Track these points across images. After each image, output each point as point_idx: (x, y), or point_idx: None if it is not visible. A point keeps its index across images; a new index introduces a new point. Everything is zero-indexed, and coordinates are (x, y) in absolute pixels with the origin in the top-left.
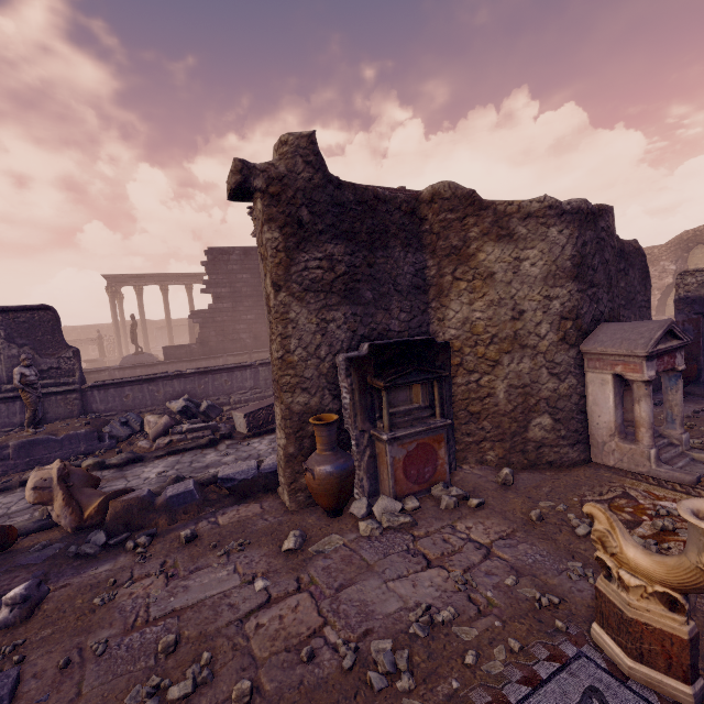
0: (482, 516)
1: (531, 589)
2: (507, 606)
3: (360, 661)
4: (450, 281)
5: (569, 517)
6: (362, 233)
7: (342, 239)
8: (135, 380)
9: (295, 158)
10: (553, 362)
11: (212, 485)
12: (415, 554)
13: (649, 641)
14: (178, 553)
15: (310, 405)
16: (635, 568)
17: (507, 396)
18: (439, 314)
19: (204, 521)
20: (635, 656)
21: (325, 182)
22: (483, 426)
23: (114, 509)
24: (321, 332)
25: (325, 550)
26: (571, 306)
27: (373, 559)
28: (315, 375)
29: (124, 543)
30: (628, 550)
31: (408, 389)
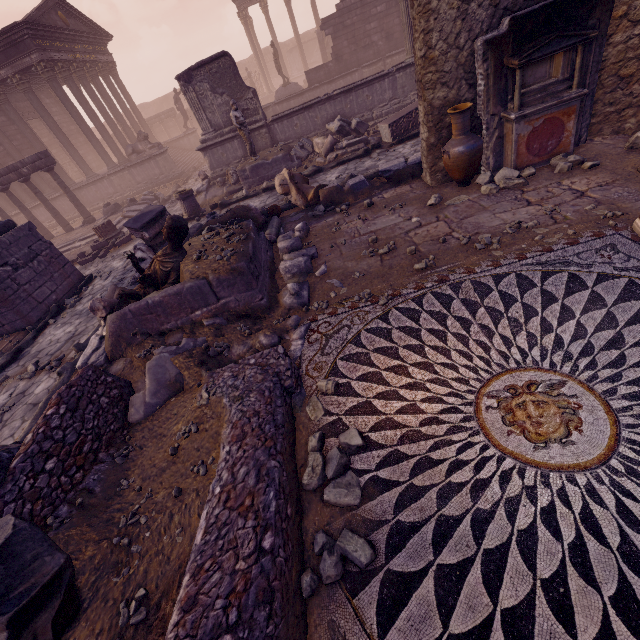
0: (590, 174)
1: (604, 210)
2: (578, 219)
3: (471, 242)
4: None
5: None
6: None
7: None
8: (298, 109)
9: None
10: None
11: (375, 178)
12: (520, 201)
13: None
14: (365, 212)
15: (448, 98)
16: None
17: None
18: None
19: (375, 198)
20: None
21: None
22: (632, 91)
23: (323, 194)
24: (461, 17)
25: (455, 203)
26: None
27: (488, 205)
28: (453, 68)
29: (334, 210)
30: None
31: (548, 64)
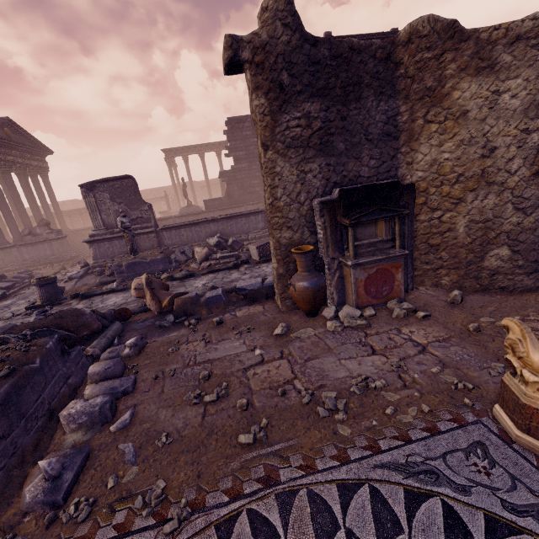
0: (425, 325)
1: (452, 377)
2: (428, 385)
3: (314, 401)
4: (421, 124)
5: (505, 331)
6: (336, 88)
7: (318, 96)
8: (186, 224)
9: (274, 23)
10: (521, 197)
11: (234, 293)
12: (364, 345)
13: (537, 421)
14: (212, 330)
15: (294, 239)
16: (537, 369)
17: (467, 230)
18: (408, 158)
19: (228, 314)
20: (523, 429)
21: (301, 42)
22: (441, 256)
23: (177, 303)
24: (301, 182)
25: (301, 337)
26: None
27: (333, 345)
28: (296, 216)
29: (184, 322)
30: (534, 355)
31: (374, 226)
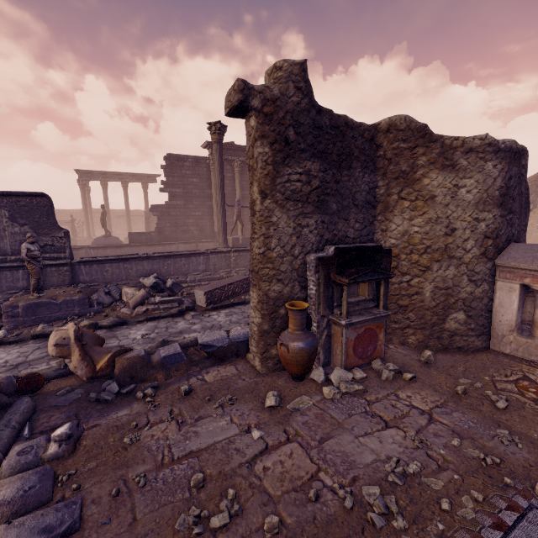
0: (416, 387)
1: (474, 449)
2: (460, 463)
3: (357, 502)
4: (396, 199)
5: (487, 393)
6: (333, 154)
7: (318, 158)
8: (114, 258)
9: (287, 83)
10: (473, 271)
11: (192, 349)
12: (373, 416)
13: None
14: (181, 404)
15: (283, 293)
16: None
17: (432, 295)
18: (383, 225)
19: (193, 378)
20: None
21: (309, 106)
22: (408, 316)
23: (122, 365)
24: (296, 235)
25: (300, 408)
26: (493, 228)
27: (341, 418)
28: (288, 269)
29: (134, 393)
30: None
31: (356, 285)
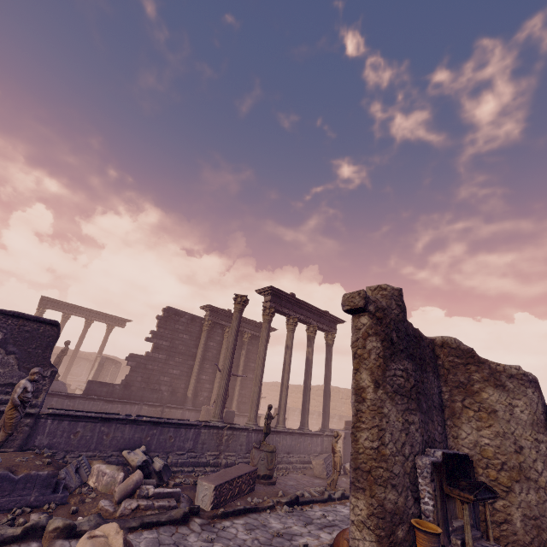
0: None
1: None
2: None
3: None
4: (460, 406)
5: None
6: (417, 357)
7: (410, 358)
8: (95, 416)
9: (391, 300)
10: None
11: None
12: None
13: None
14: None
15: (397, 504)
16: None
17: (523, 525)
18: (452, 431)
19: None
20: None
21: (404, 319)
22: None
23: None
24: (405, 431)
25: None
26: None
27: None
28: (400, 472)
29: None
30: None
31: (453, 502)
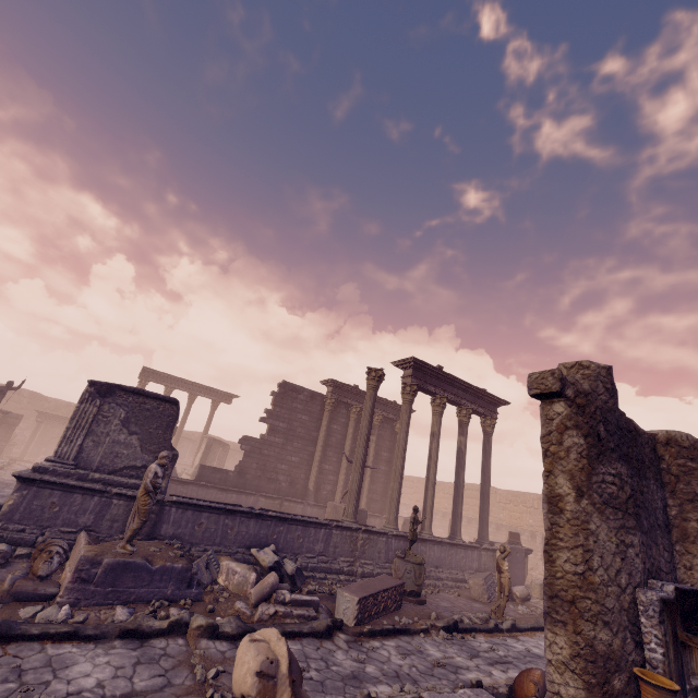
0: None
1: None
2: None
3: None
4: (696, 527)
5: None
6: (633, 459)
7: (624, 460)
8: (219, 507)
9: (596, 382)
10: None
11: None
12: None
13: None
14: None
15: (612, 647)
16: None
17: None
18: (684, 560)
19: None
20: None
21: (615, 407)
22: None
23: None
24: (620, 555)
25: None
26: None
27: None
28: (615, 607)
29: None
30: None
31: (688, 653)
